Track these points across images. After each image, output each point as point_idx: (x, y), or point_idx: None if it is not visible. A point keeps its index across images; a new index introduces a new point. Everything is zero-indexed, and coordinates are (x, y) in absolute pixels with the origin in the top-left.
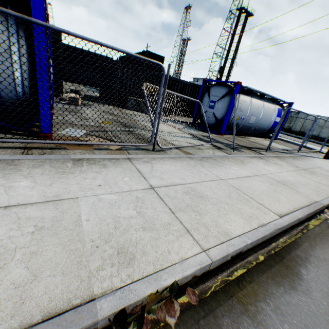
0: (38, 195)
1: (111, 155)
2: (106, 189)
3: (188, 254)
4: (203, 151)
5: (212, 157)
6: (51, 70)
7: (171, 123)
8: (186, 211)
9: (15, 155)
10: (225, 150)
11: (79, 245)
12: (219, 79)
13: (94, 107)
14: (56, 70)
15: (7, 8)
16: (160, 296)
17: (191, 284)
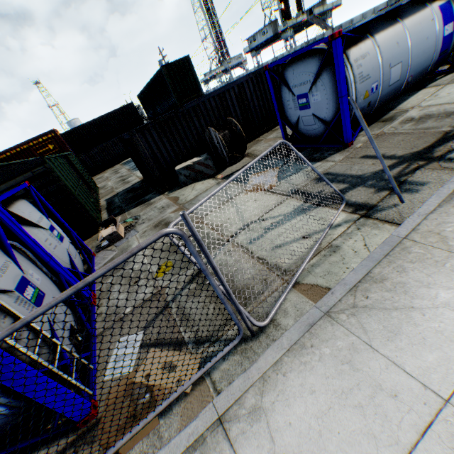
0: None
1: (189, 425)
2: None
3: None
4: (342, 255)
5: (370, 273)
6: (56, 244)
7: (254, 175)
8: None
9: None
10: (383, 209)
11: None
12: (285, 11)
13: (142, 221)
14: (73, 204)
15: None
16: None
17: None
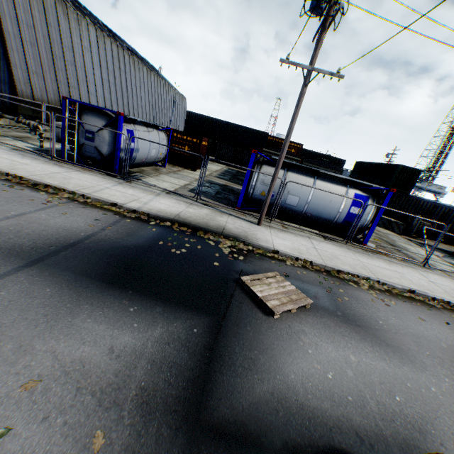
0: (389, 268)
1: (400, 262)
2: (410, 275)
3: (452, 300)
4: None
5: None
6: None
7: (427, 248)
8: (451, 294)
9: (364, 252)
10: None
11: (414, 284)
12: None
13: None
14: None
15: (374, 199)
16: (443, 302)
17: (453, 306)
